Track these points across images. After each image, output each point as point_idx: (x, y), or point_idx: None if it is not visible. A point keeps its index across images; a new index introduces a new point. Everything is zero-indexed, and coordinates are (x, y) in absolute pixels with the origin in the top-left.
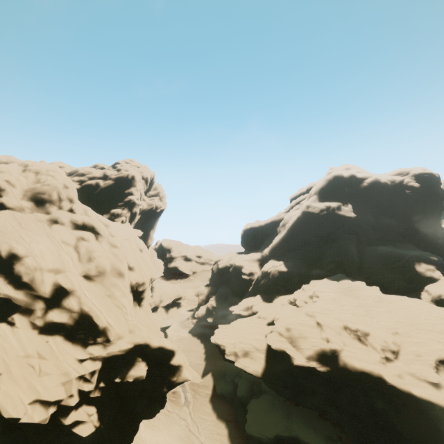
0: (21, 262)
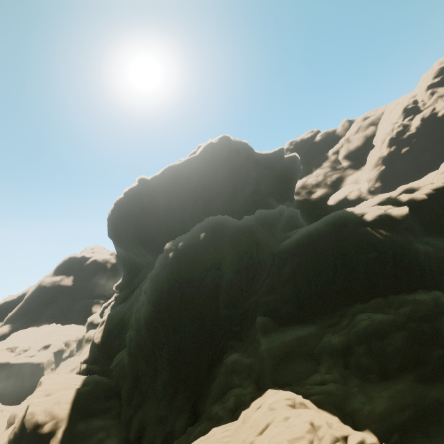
0: None
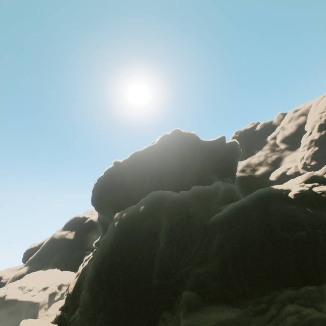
0: None
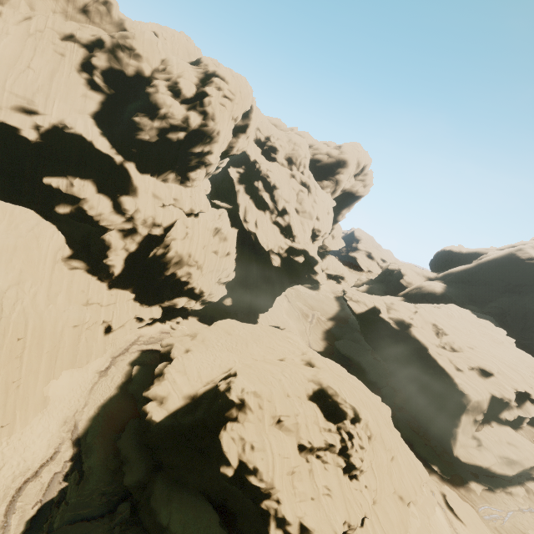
0: (276, 191)
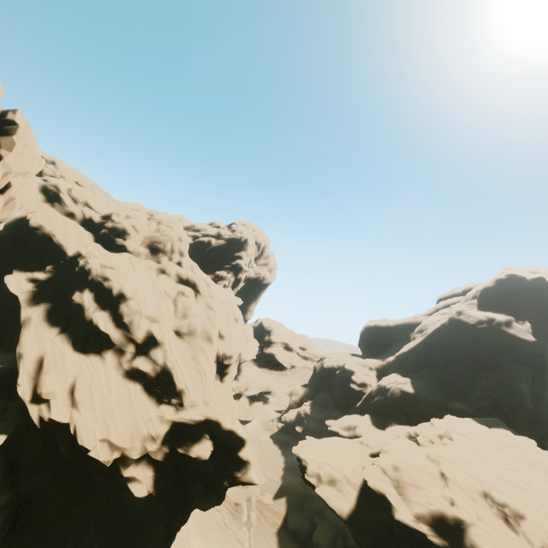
0: (127, 303)
